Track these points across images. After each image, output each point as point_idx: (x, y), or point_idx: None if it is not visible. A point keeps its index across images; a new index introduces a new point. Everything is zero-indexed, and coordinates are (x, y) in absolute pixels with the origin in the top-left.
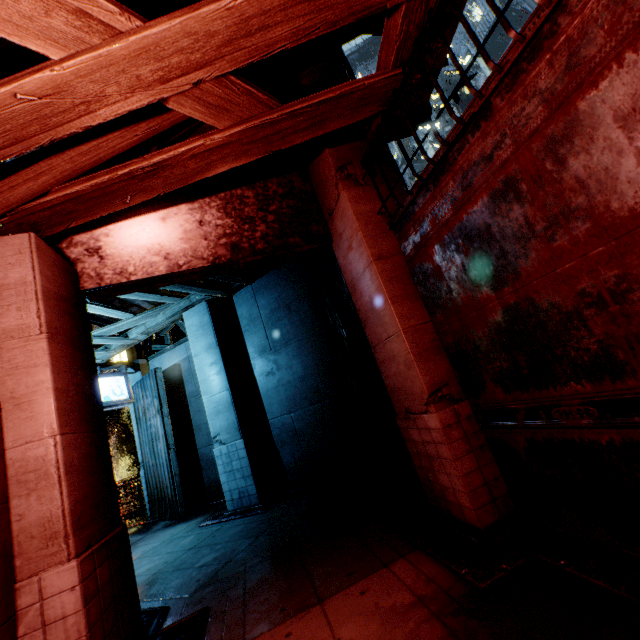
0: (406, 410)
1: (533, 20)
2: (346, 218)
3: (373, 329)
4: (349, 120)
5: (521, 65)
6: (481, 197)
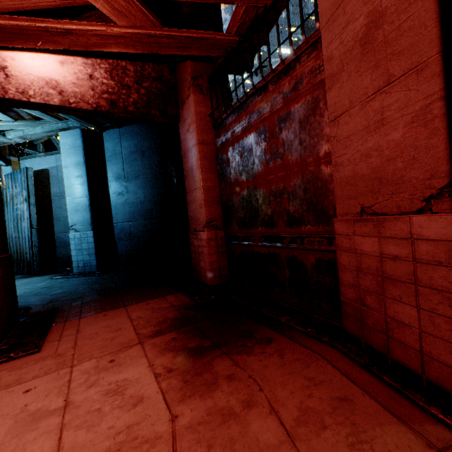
0: (195, 229)
1: (289, 57)
2: (190, 111)
3: (189, 182)
4: (204, 53)
5: (281, 75)
6: (253, 131)
